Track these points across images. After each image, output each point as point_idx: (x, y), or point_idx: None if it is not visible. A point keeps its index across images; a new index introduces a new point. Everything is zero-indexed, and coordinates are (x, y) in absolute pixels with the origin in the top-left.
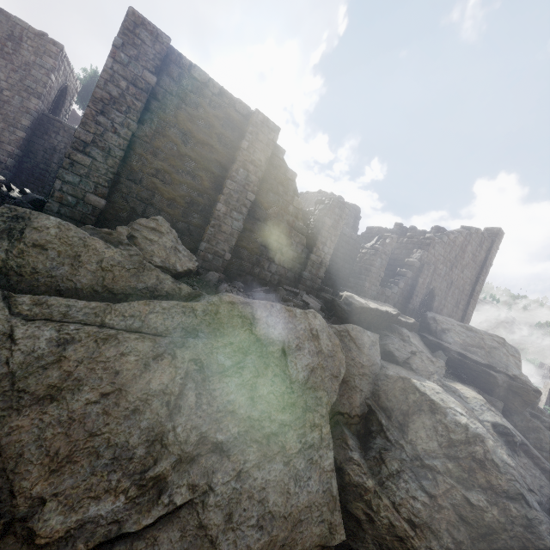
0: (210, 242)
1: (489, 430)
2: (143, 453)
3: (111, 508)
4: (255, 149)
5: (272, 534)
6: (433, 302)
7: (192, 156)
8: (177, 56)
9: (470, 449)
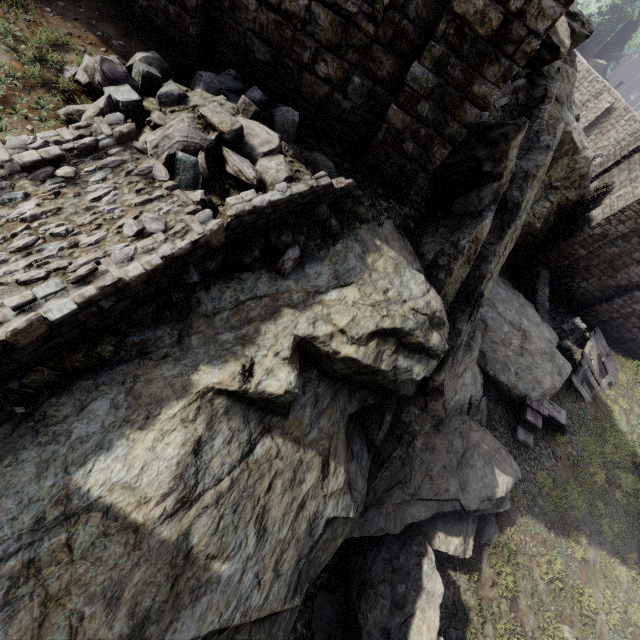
0: None
1: None
2: None
3: None
4: None
5: None
6: None
7: None
8: None
9: (581, 170)
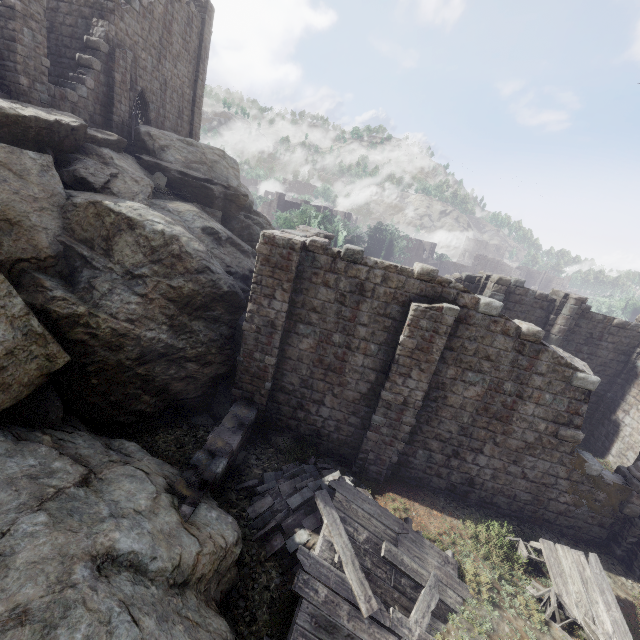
0: None
1: (198, 234)
2: None
3: None
4: None
5: None
6: (149, 112)
7: None
8: None
9: (169, 249)
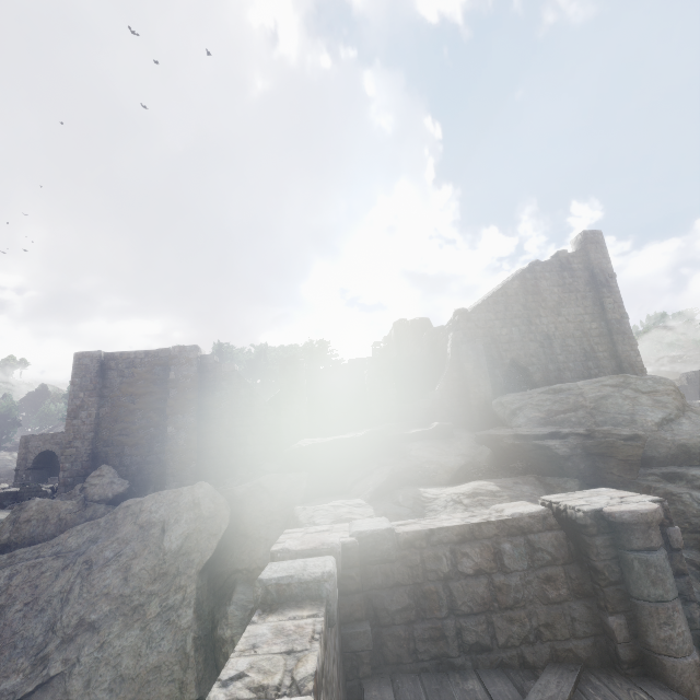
0: (174, 459)
1: None
2: (42, 640)
3: (14, 683)
4: (182, 372)
5: (120, 695)
6: (530, 375)
7: (141, 406)
8: (111, 355)
9: None
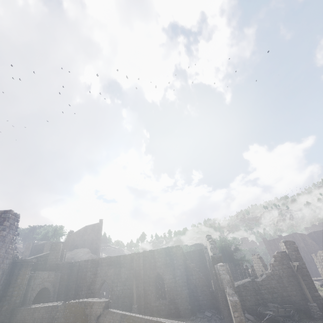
0: None
1: None
2: None
3: None
4: None
5: None
6: (79, 247)
7: None
8: None
9: None
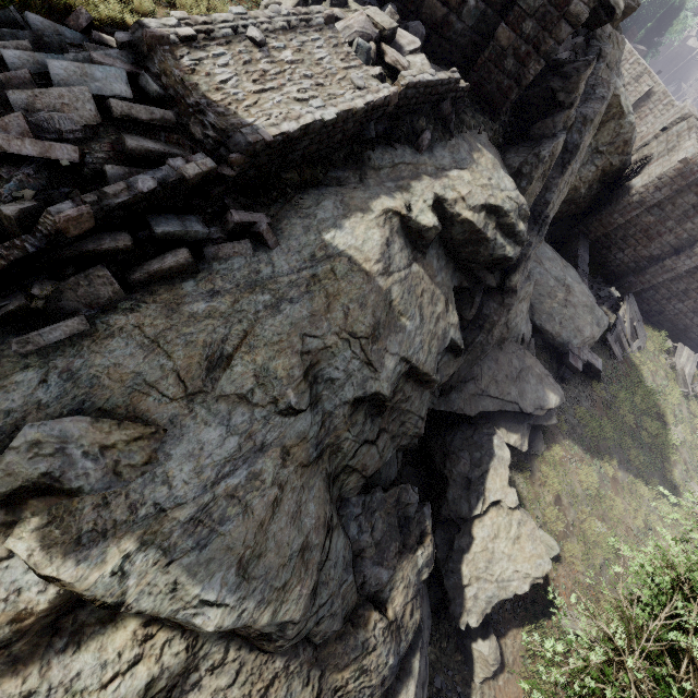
0: None
1: None
2: None
3: None
4: None
5: None
6: None
7: None
8: None
9: (625, 136)
